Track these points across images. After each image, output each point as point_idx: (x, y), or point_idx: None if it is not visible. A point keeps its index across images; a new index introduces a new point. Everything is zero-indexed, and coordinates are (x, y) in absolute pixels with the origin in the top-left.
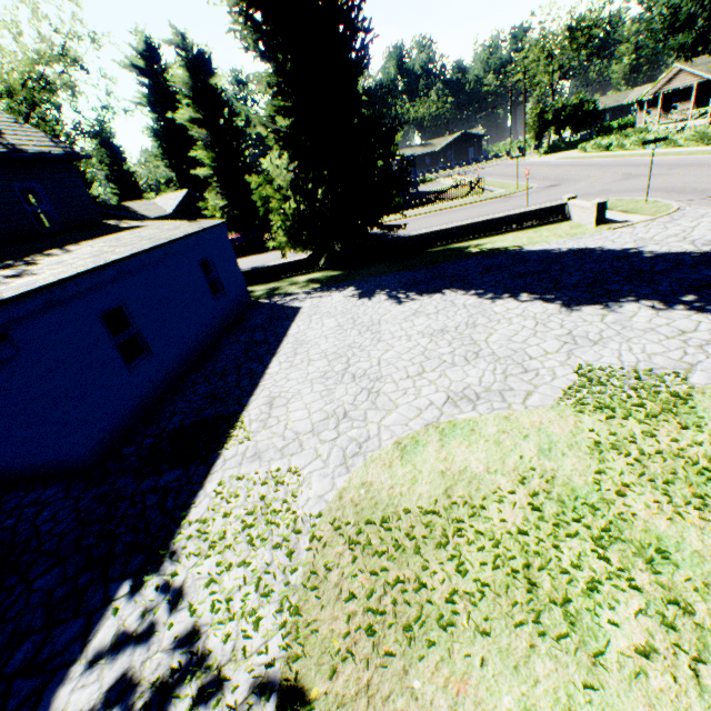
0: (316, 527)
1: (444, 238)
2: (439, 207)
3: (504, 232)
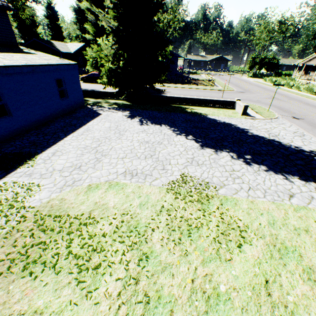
0: (28, 212)
1: (180, 101)
2: (191, 87)
3: (206, 106)
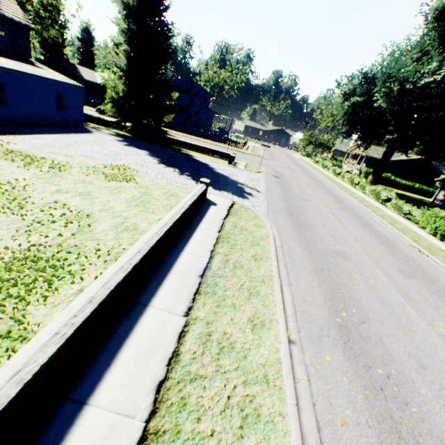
0: (4, 148)
1: (183, 145)
2: (217, 144)
3: (205, 154)
